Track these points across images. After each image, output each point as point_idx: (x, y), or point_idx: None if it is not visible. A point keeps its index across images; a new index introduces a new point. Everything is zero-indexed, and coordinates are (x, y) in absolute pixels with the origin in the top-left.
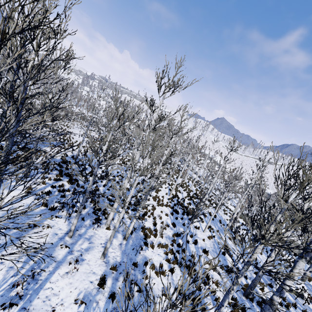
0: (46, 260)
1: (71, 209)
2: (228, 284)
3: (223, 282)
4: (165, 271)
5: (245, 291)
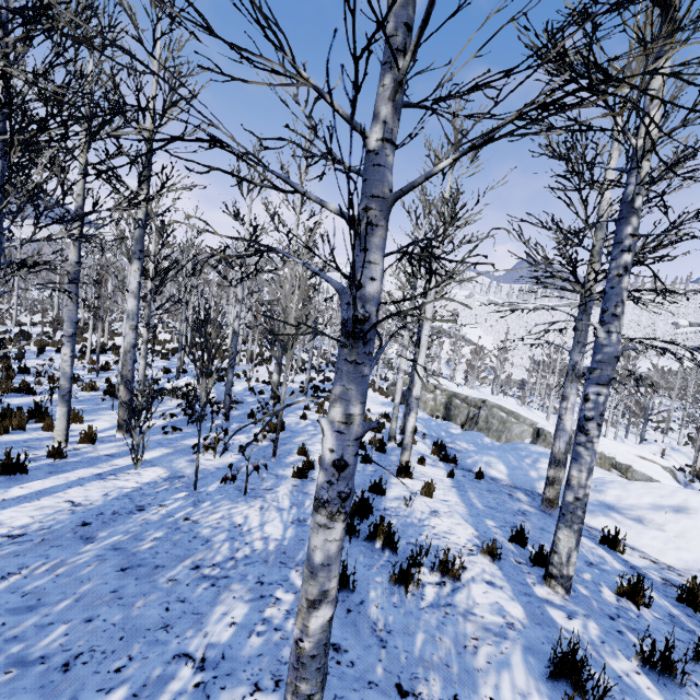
0: None
1: None
2: None
3: None
4: None
5: None
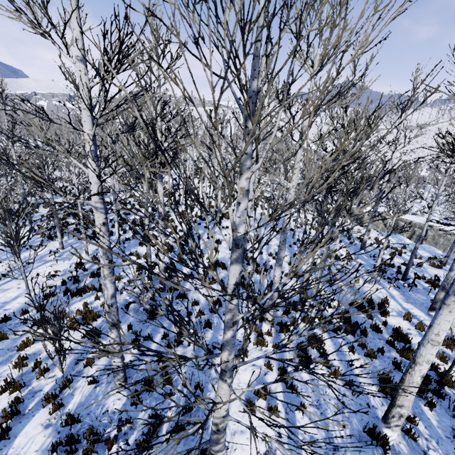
0: (37, 261)
1: (71, 235)
2: (228, 259)
3: (223, 258)
4: (152, 257)
5: None
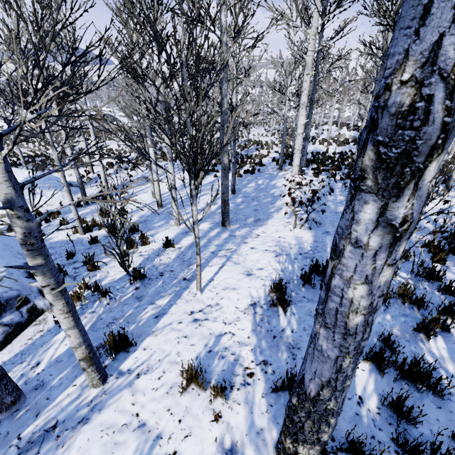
0: None
1: None
2: None
3: None
4: None
5: None
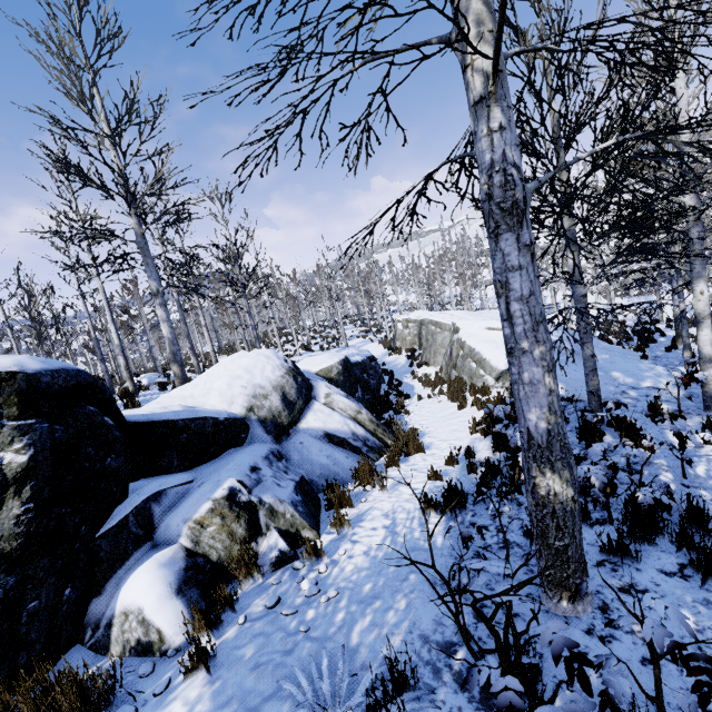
0: None
1: None
2: None
3: None
4: None
5: None
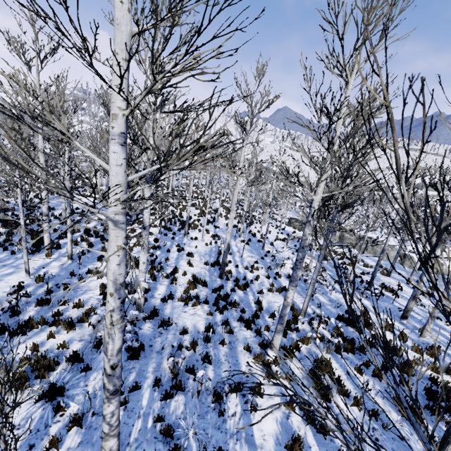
0: None
1: (0, 248)
2: (204, 274)
3: (199, 273)
4: None
5: (219, 273)
